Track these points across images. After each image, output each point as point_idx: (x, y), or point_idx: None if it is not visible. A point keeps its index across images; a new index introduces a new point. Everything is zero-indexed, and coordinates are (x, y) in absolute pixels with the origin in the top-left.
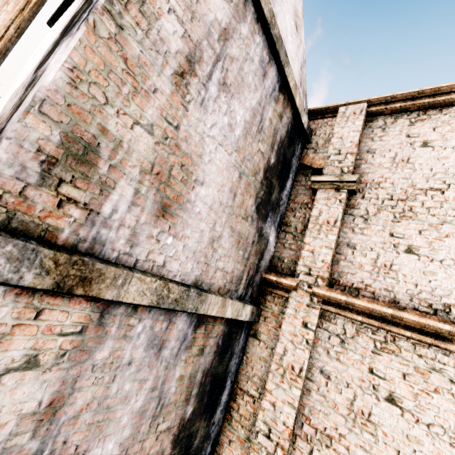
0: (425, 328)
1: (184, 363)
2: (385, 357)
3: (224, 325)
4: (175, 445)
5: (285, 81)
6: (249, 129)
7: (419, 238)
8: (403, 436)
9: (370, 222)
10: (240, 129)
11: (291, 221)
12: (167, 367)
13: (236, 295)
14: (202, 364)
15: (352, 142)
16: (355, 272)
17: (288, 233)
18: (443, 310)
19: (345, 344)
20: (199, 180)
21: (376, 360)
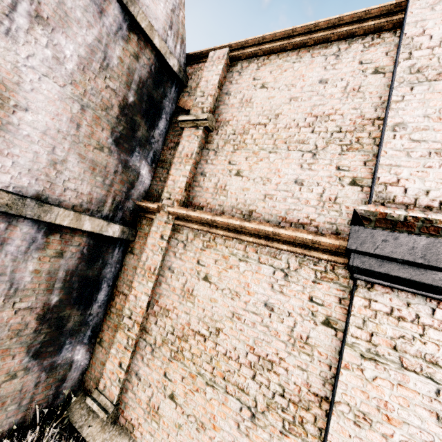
0: (229, 226)
1: (38, 261)
2: (208, 251)
3: (88, 238)
4: (41, 322)
5: (135, 21)
6: (87, 65)
7: (245, 163)
8: (208, 300)
9: (218, 154)
10: (73, 63)
11: (168, 158)
12: (15, 260)
13: (100, 215)
14: (64, 265)
15: (213, 85)
16: (203, 194)
17: (164, 168)
18: (249, 214)
19: (186, 247)
20: (21, 106)
21: (202, 255)
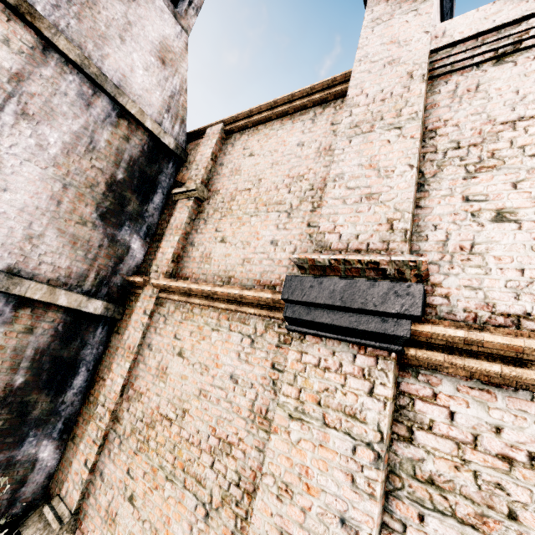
0: (203, 294)
1: (4, 335)
2: (185, 323)
3: (64, 314)
4: (1, 405)
5: (124, 109)
6: (72, 149)
7: (229, 229)
8: (179, 377)
9: (207, 222)
10: (57, 148)
11: (164, 231)
12: None
13: (80, 290)
14: (34, 342)
15: (206, 157)
16: (190, 265)
17: (160, 242)
18: (228, 281)
19: (167, 321)
20: (0, 187)
21: (180, 327)
